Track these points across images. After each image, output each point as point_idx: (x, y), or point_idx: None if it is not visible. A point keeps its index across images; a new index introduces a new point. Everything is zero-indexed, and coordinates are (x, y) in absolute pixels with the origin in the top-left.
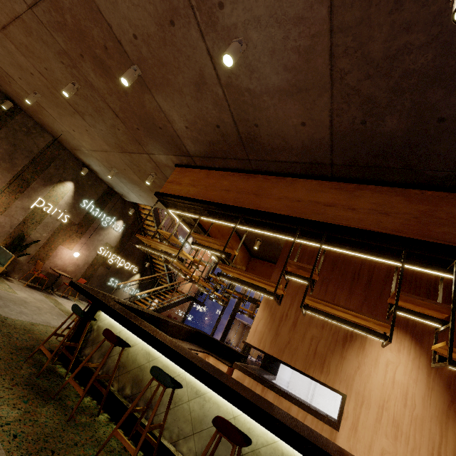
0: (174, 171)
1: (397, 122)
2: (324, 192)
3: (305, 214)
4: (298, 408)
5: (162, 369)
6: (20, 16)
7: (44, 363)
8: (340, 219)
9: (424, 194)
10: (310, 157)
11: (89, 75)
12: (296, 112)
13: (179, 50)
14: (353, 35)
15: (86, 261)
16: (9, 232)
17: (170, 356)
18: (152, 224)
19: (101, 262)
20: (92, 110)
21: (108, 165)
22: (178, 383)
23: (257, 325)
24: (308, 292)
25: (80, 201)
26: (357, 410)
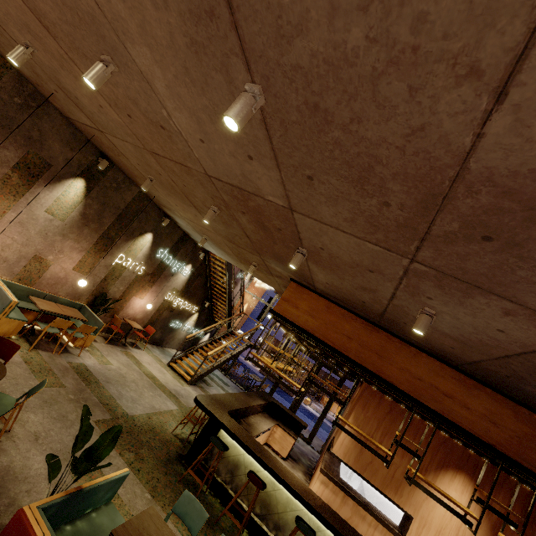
0: (289, 286)
1: (535, 391)
2: (445, 379)
3: (424, 397)
4: (372, 517)
5: (287, 500)
6: (187, 167)
7: (186, 476)
8: (455, 414)
9: (531, 416)
10: (443, 353)
11: (240, 217)
12: (451, 343)
13: (363, 276)
14: (534, 364)
15: (154, 307)
16: (92, 290)
17: (307, 509)
18: (222, 271)
19: (166, 306)
20: (219, 220)
21: (200, 231)
22: (313, 531)
23: (344, 440)
24: (395, 421)
25: (156, 251)
26: (419, 529)
